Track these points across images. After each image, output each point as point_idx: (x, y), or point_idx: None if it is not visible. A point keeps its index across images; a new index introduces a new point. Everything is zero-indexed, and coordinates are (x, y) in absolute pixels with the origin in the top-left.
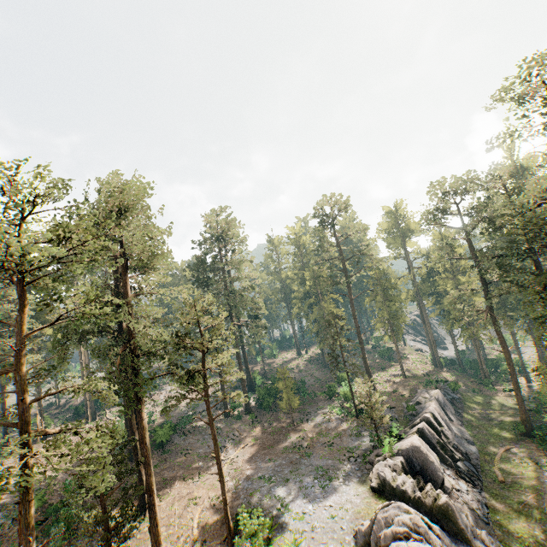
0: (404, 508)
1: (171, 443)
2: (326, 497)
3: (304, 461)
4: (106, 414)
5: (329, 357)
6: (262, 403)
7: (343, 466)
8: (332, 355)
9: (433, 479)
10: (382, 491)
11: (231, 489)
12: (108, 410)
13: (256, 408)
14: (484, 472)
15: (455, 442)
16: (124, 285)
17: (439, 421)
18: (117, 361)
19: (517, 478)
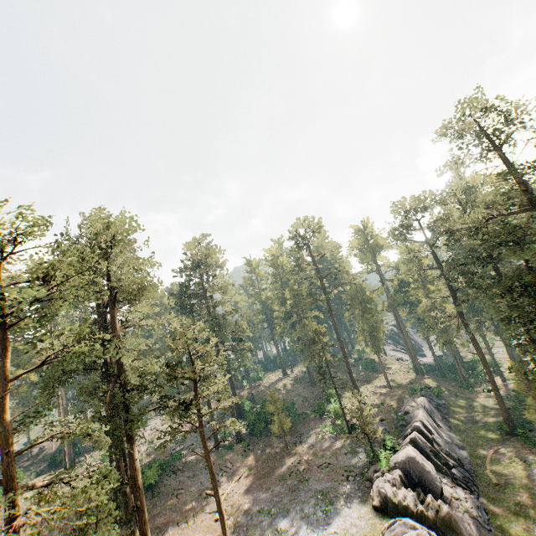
0: (410, 524)
1: (160, 484)
2: (329, 522)
3: (303, 486)
4: (86, 460)
5: (317, 374)
6: (253, 429)
7: (342, 487)
8: (320, 372)
9: (432, 489)
10: (385, 508)
11: (229, 527)
12: (87, 455)
13: (247, 435)
14: (478, 476)
15: (446, 448)
16: (110, 318)
17: (429, 429)
18: (107, 399)
19: (509, 478)
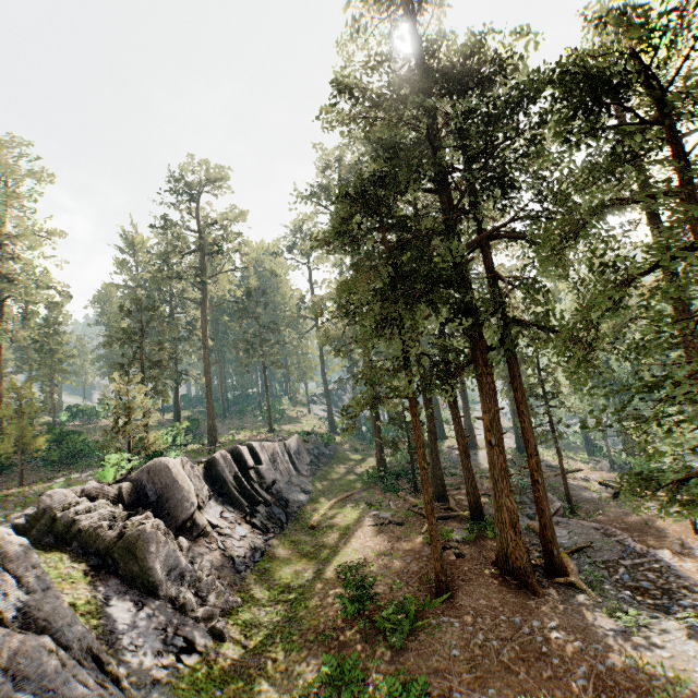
0: None
1: None
2: None
3: None
4: None
5: (113, 366)
6: None
7: (18, 513)
8: (122, 364)
9: (173, 512)
10: (30, 527)
11: None
12: None
13: None
14: (298, 520)
15: (279, 488)
16: None
17: (259, 457)
18: None
19: (336, 522)
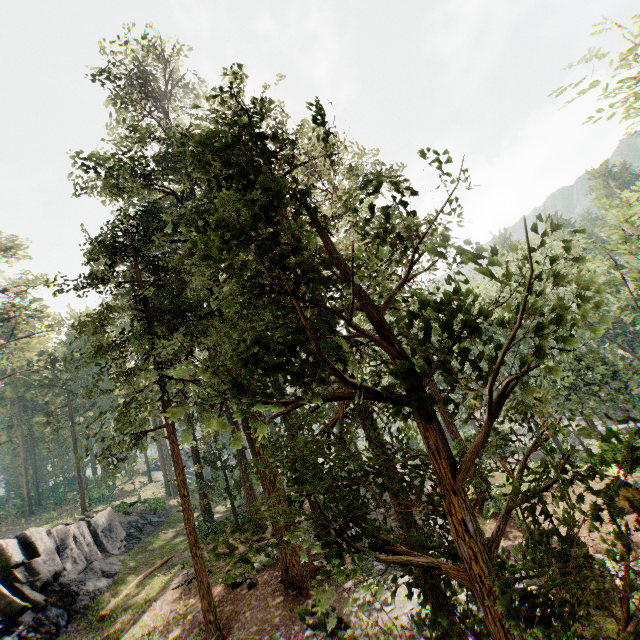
0: None
1: None
2: None
3: None
4: None
5: None
6: None
7: None
8: None
9: None
10: None
11: None
12: None
13: None
14: (86, 615)
15: (67, 581)
16: None
17: (36, 547)
18: None
19: (137, 599)
